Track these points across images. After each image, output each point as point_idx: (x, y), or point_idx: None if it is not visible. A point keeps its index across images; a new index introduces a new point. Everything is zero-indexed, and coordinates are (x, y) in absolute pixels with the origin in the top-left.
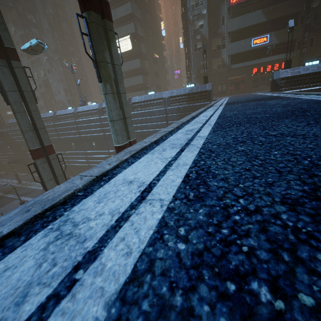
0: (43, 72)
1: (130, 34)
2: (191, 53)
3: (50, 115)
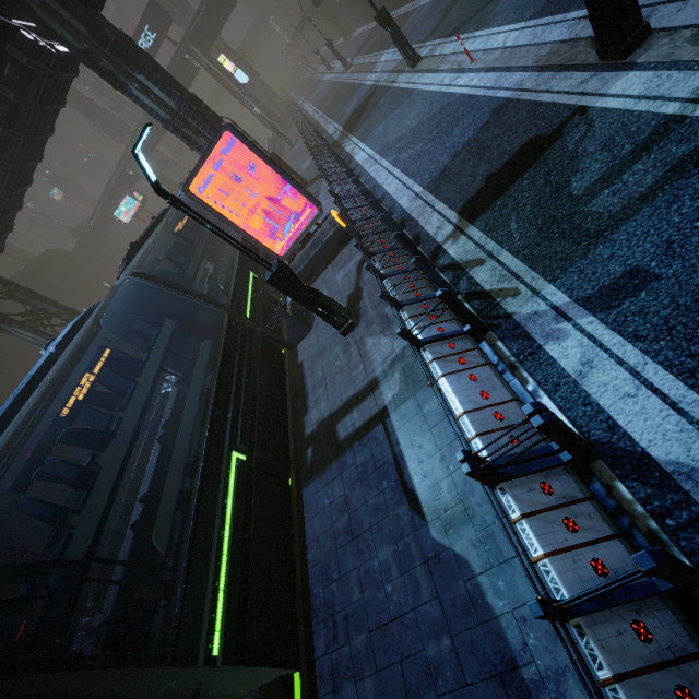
0: None
1: None
2: None
3: None
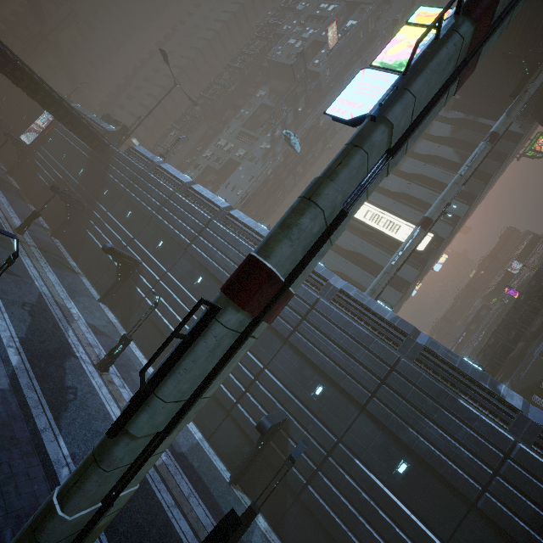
0: (242, 153)
1: (435, 234)
2: (537, 354)
3: (220, 202)
